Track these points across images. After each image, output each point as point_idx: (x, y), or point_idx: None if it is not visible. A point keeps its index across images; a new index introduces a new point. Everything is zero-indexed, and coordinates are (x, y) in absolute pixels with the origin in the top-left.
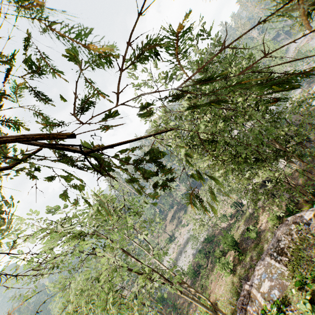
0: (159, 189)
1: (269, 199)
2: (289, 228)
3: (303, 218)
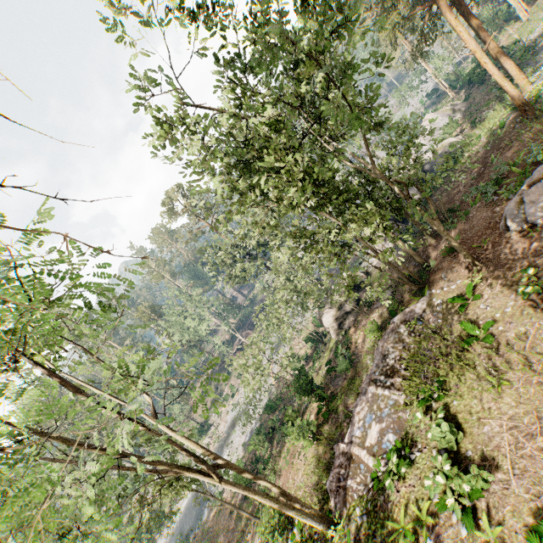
0: (177, 333)
1: (363, 309)
2: (398, 333)
3: (415, 313)
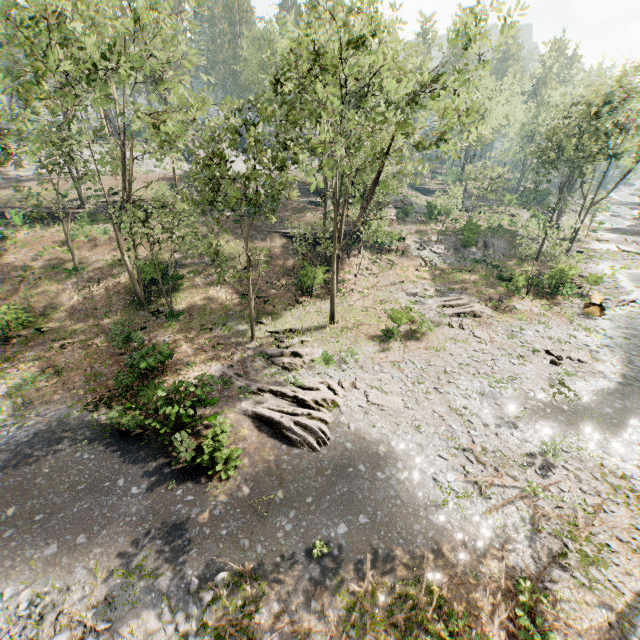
0: None
1: None
2: None
3: None
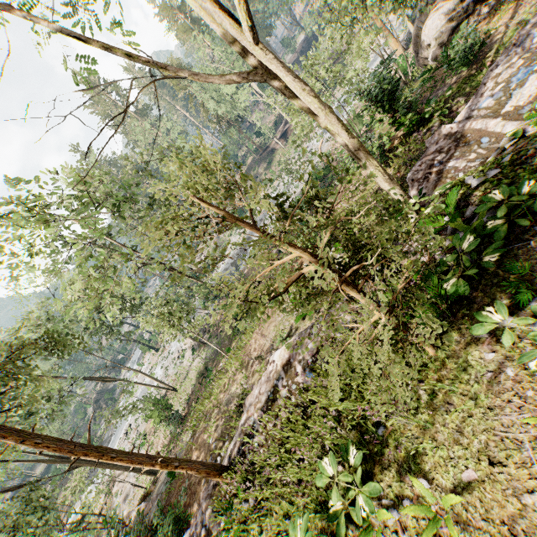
0: (212, 102)
1: None
2: None
3: None
